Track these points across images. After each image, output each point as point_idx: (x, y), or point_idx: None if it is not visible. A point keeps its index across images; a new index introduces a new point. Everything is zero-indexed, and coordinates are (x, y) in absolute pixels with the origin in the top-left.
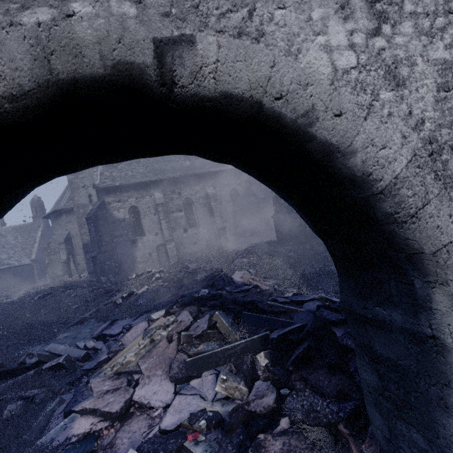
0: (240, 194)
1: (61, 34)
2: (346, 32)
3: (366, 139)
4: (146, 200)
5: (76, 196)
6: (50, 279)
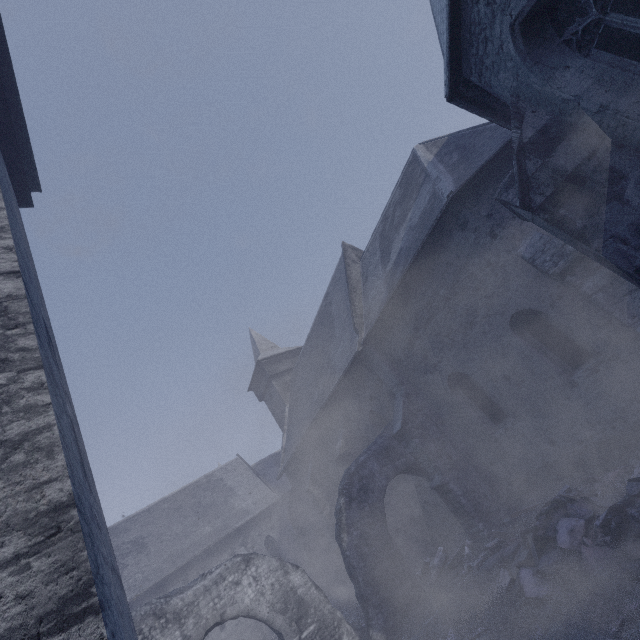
0: (276, 539)
1: (207, 623)
2: (251, 589)
3: (259, 611)
4: None
5: None
6: None
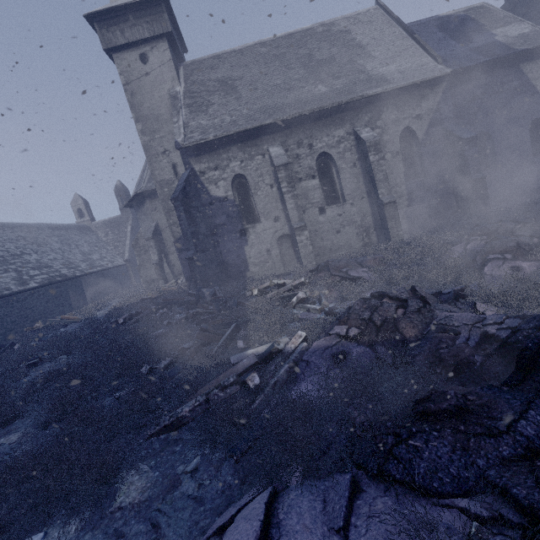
0: (419, 136)
1: None
2: None
3: None
4: (257, 163)
5: (156, 168)
6: (145, 285)
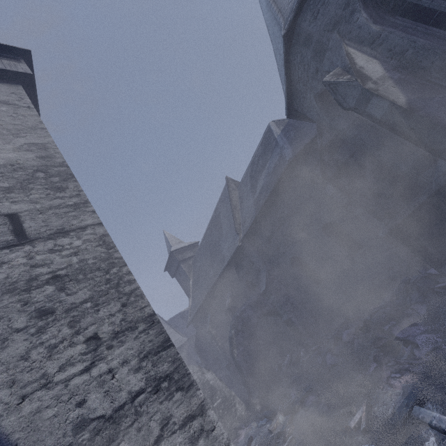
0: None
1: None
2: None
3: None
4: None
5: None
6: None
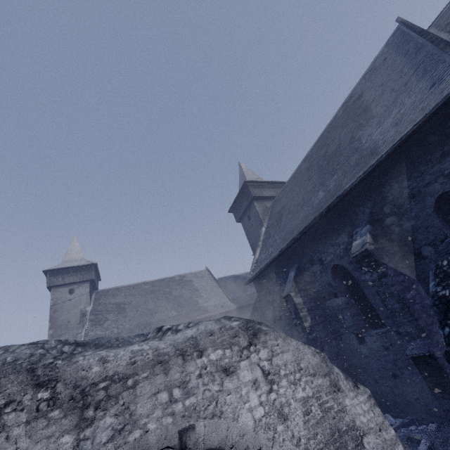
0: None
1: (143, 442)
2: (257, 396)
3: None
4: None
5: None
6: None
